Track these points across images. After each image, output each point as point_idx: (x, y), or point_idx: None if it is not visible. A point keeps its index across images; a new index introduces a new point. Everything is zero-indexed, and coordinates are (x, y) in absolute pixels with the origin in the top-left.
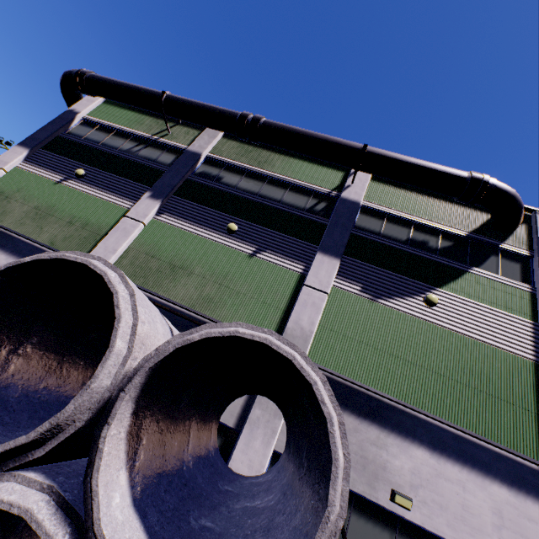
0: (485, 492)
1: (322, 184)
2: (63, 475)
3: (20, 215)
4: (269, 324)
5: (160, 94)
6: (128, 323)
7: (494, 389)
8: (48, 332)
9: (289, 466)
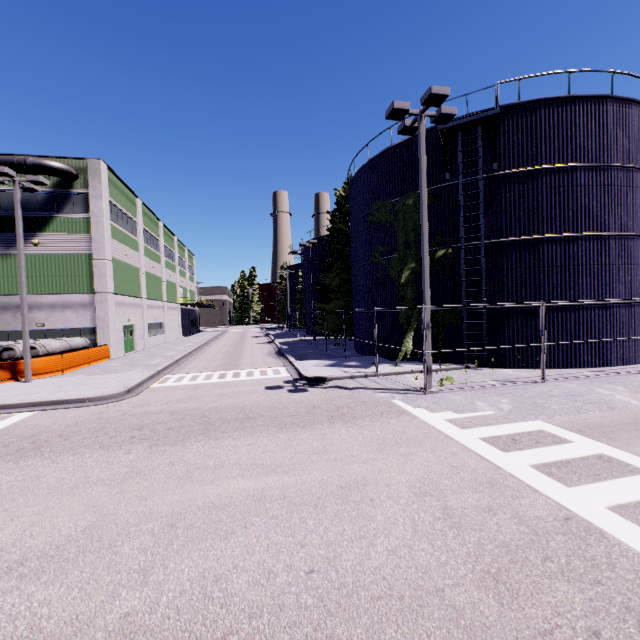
0: (73, 310)
1: None
2: None
3: None
4: None
5: None
6: None
7: (74, 273)
8: None
9: None
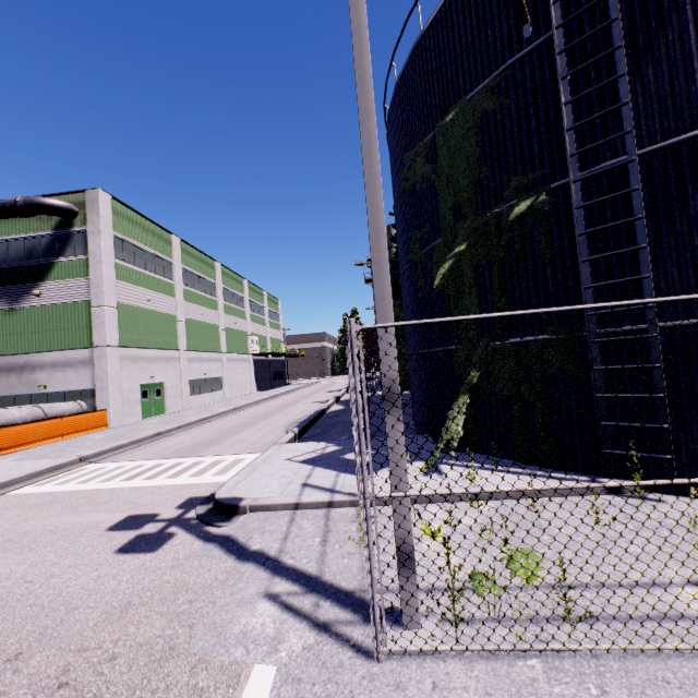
0: (74, 368)
1: None
2: None
3: None
4: None
5: None
6: None
7: (74, 324)
8: None
9: None
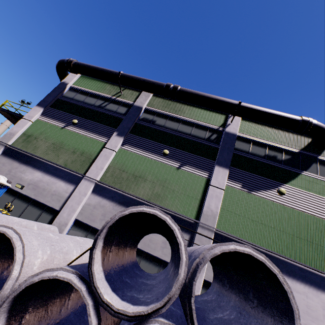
0: (318, 298)
1: (213, 123)
2: (168, 317)
3: (45, 148)
4: (192, 208)
5: (117, 73)
6: (183, 245)
7: (320, 241)
8: (118, 237)
9: (230, 295)
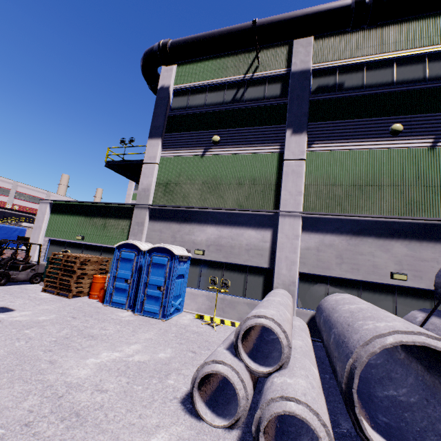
0: None
1: None
2: None
3: (197, 193)
4: None
5: (250, 26)
6: None
7: None
8: None
9: None
